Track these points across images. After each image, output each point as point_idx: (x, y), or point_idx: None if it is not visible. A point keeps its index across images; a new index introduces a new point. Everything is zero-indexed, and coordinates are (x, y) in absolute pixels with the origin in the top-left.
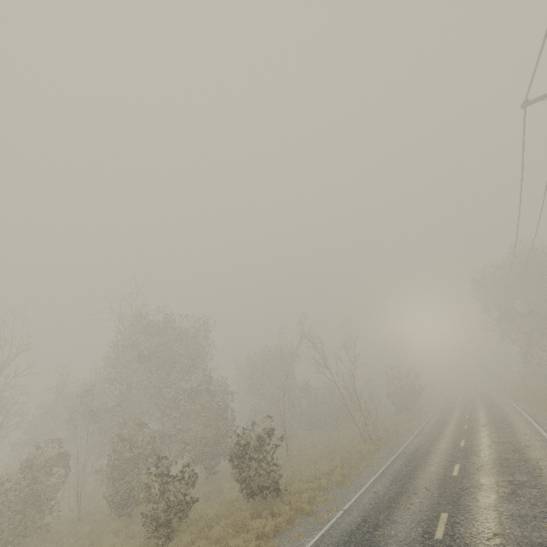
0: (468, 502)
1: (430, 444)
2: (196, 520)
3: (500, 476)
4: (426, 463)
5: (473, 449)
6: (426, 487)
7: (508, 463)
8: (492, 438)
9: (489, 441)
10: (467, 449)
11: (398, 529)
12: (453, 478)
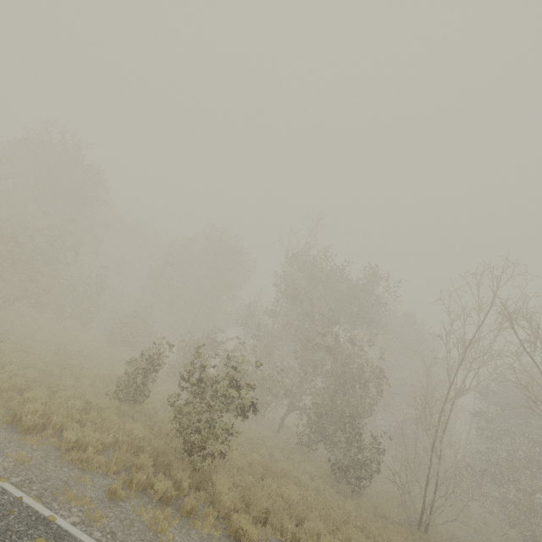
0: None
1: None
2: (165, 421)
3: None
4: None
5: None
6: None
7: None
8: None
9: None
10: None
11: None
12: None
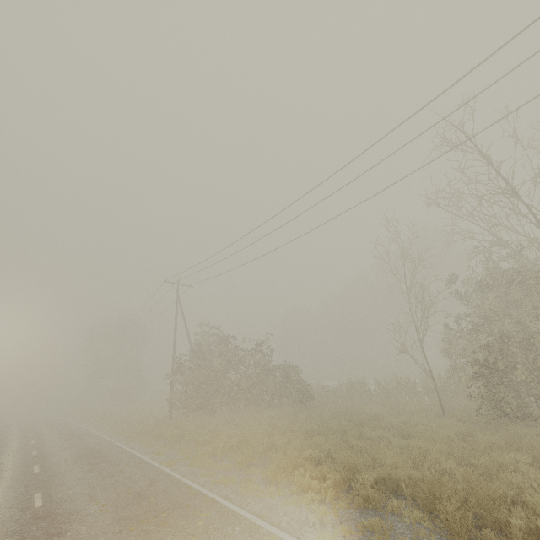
0: (47, 446)
1: (2, 440)
2: None
3: (61, 438)
4: (7, 445)
5: (42, 435)
6: (16, 449)
7: (64, 435)
8: (53, 430)
9: (51, 432)
10: (37, 436)
11: (8, 459)
12: (33, 444)
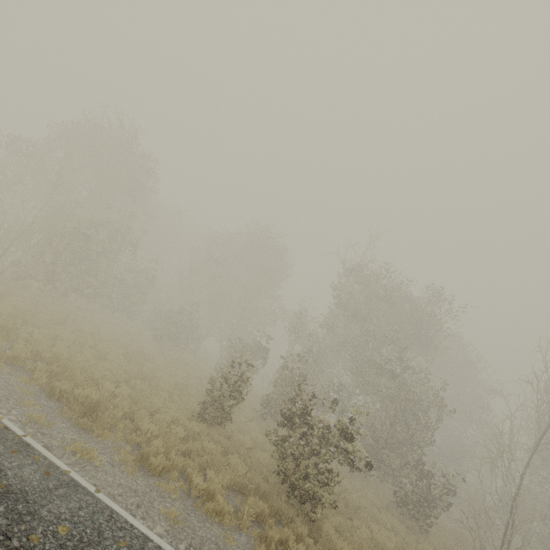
0: None
1: None
2: (246, 446)
3: None
4: None
5: None
6: None
7: None
8: None
9: None
10: None
11: None
12: None
